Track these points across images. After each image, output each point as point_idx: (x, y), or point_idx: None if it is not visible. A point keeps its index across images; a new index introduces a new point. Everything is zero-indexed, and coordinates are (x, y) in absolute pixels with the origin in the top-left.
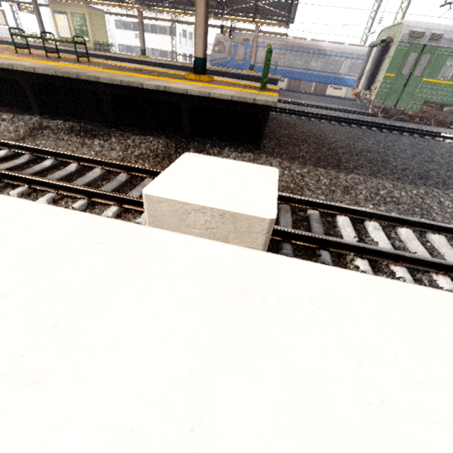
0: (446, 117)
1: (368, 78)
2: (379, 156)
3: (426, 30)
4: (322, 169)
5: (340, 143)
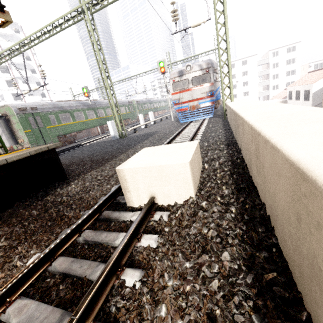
0: (70, 139)
1: (12, 138)
2: (100, 152)
3: (25, 106)
4: (110, 161)
5: (74, 160)
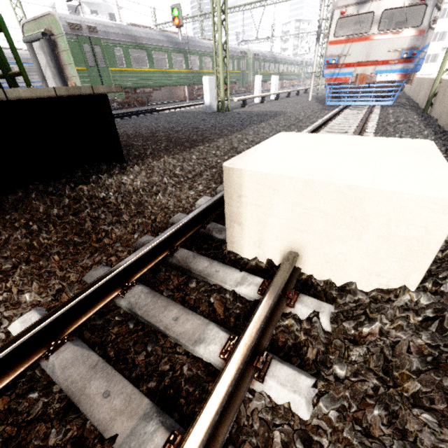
0: (142, 98)
1: (58, 76)
2: (185, 127)
3: (79, 22)
4: (200, 146)
5: (142, 131)
